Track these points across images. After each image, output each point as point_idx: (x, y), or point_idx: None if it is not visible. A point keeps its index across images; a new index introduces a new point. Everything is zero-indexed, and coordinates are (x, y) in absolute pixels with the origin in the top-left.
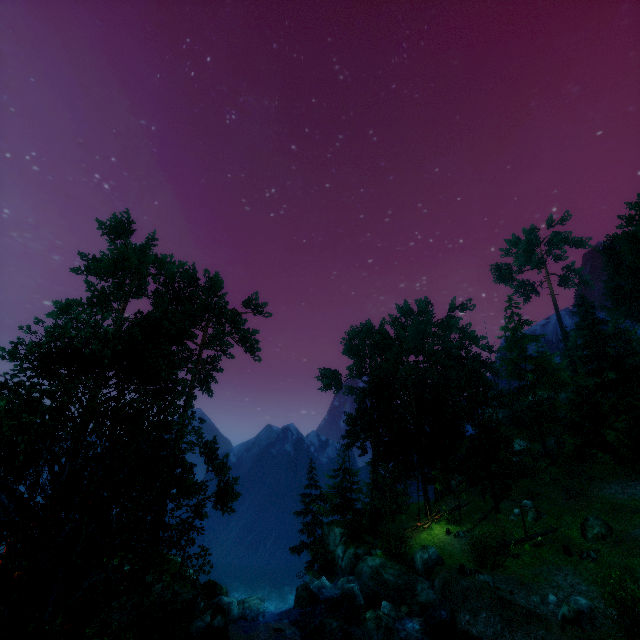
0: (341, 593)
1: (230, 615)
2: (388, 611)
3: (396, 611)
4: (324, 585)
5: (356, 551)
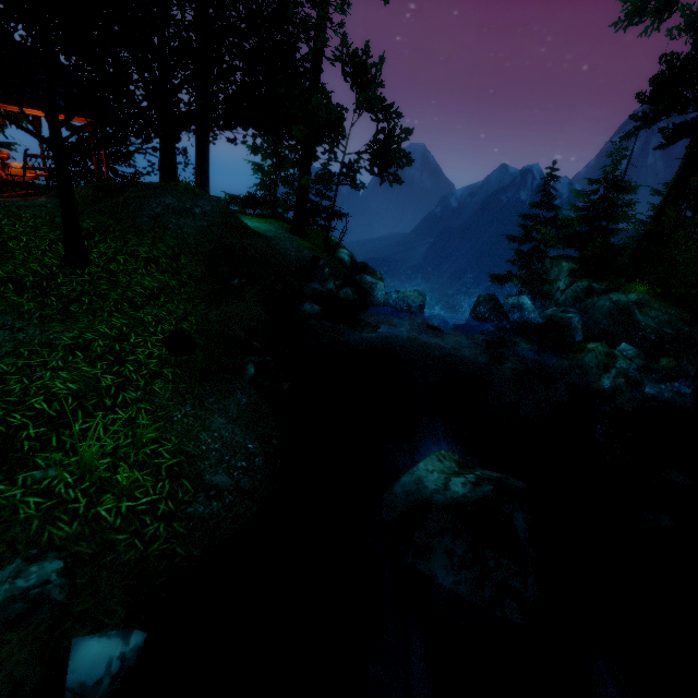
0: (547, 319)
1: (373, 297)
2: (629, 357)
3: (647, 361)
4: (522, 305)
5: (591, 285)
